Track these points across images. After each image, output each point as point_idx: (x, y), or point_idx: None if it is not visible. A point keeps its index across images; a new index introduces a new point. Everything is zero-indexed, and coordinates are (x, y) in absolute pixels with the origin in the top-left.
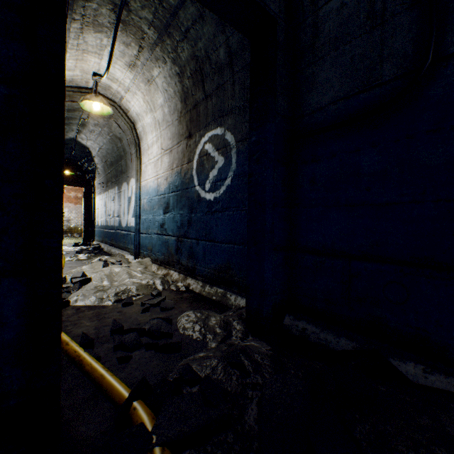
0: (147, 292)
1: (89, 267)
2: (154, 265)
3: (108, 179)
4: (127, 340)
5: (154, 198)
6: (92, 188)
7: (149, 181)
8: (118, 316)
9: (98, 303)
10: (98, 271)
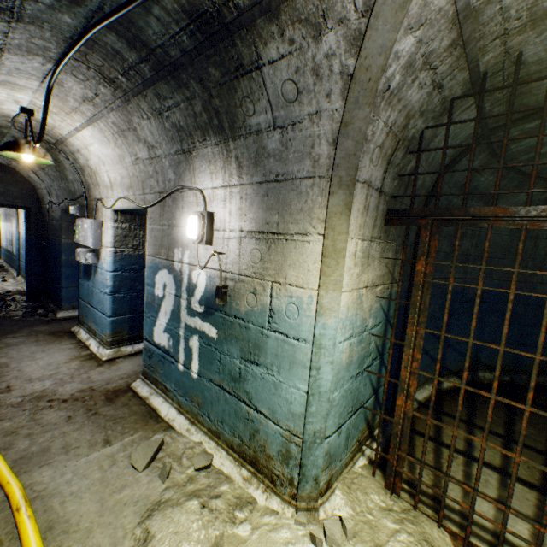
0: (6, 291)
1: None
2: (24, 280)
3: (7, 213)
4: None
5: (24, 243)
6: None
7: (22, 231)
8: None
9: None
10: None
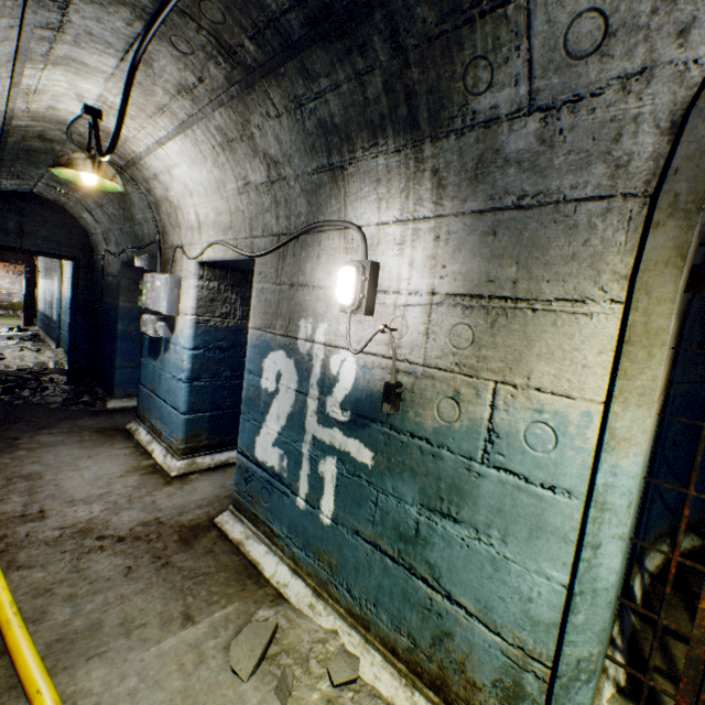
0: (41, 368)
1: (10, 351)
2: (64, 354)
3: (47, 268)
4: (10, 378)
5: (67, 306)
6: (36, 267)
7: (66, 290)
8: (14, 374)
9: (7, 369)
10: (15, 354)
